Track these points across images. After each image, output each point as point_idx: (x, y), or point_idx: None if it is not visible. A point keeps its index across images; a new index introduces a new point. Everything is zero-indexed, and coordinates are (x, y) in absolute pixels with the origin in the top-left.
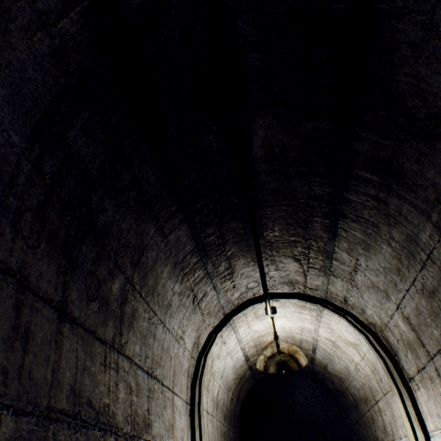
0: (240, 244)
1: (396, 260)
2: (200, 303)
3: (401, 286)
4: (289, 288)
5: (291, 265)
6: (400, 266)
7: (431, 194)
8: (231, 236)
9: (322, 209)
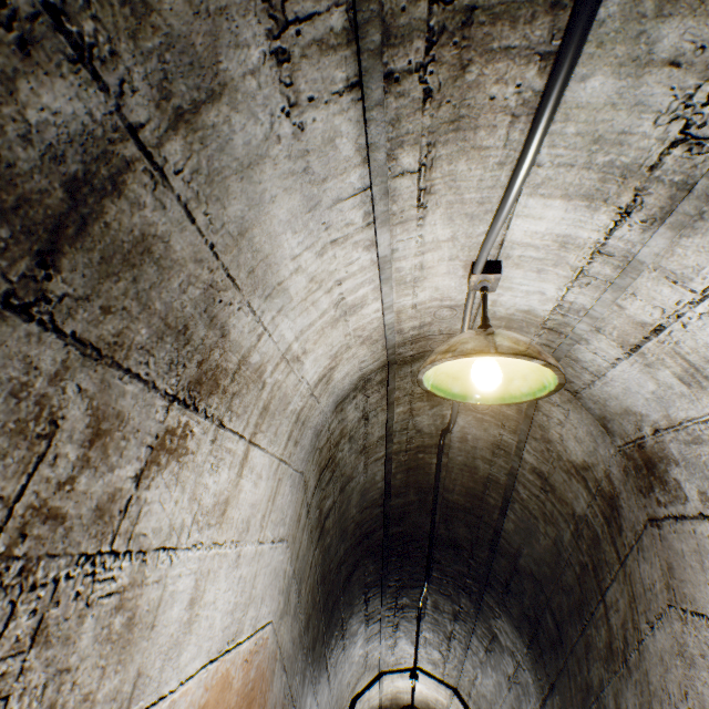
0: (406, 632)
1: (494, 688)
2: (367, 660)
3: (496, 705)
4: (432, 666)
5: (437, 654)
6: (496, 693)
7: (505, 668)
8: (402, 627)
9: (460, 638)
